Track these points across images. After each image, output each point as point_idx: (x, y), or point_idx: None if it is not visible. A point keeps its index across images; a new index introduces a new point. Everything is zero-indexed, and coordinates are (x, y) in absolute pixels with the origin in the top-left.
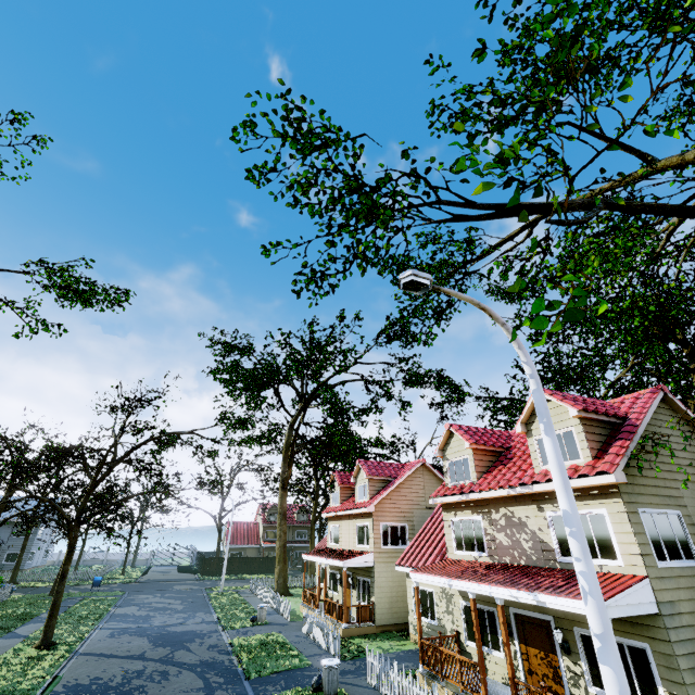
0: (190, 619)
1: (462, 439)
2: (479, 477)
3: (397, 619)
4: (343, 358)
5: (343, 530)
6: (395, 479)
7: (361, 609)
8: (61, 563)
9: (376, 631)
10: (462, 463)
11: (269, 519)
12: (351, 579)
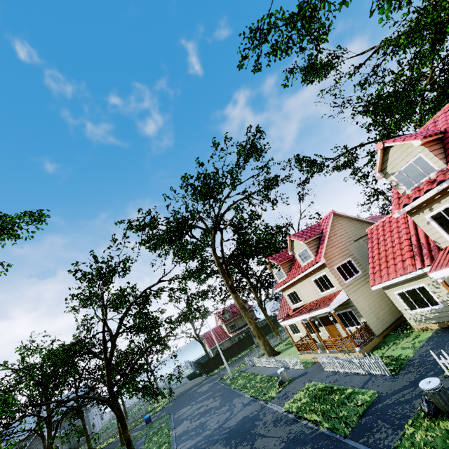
0: (233, 408)
1: (402, 146)
2: (445, 162)
3: (387, 323)
4: (231, 177)
5: (301, 290)
6: (324, 233)
7: (360, 332)
8: (114, 417)
9: (379, 340)
10: (413, 165)
11: (226, 319)
12: (331, 317)
